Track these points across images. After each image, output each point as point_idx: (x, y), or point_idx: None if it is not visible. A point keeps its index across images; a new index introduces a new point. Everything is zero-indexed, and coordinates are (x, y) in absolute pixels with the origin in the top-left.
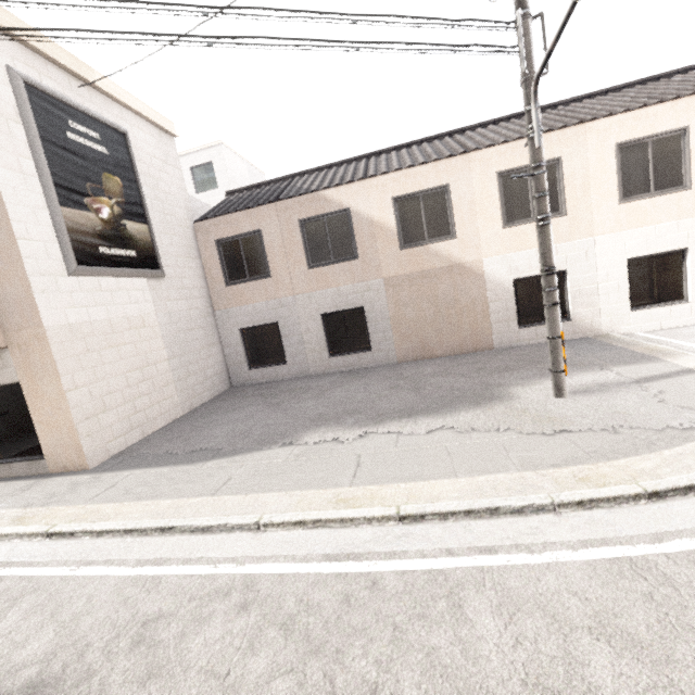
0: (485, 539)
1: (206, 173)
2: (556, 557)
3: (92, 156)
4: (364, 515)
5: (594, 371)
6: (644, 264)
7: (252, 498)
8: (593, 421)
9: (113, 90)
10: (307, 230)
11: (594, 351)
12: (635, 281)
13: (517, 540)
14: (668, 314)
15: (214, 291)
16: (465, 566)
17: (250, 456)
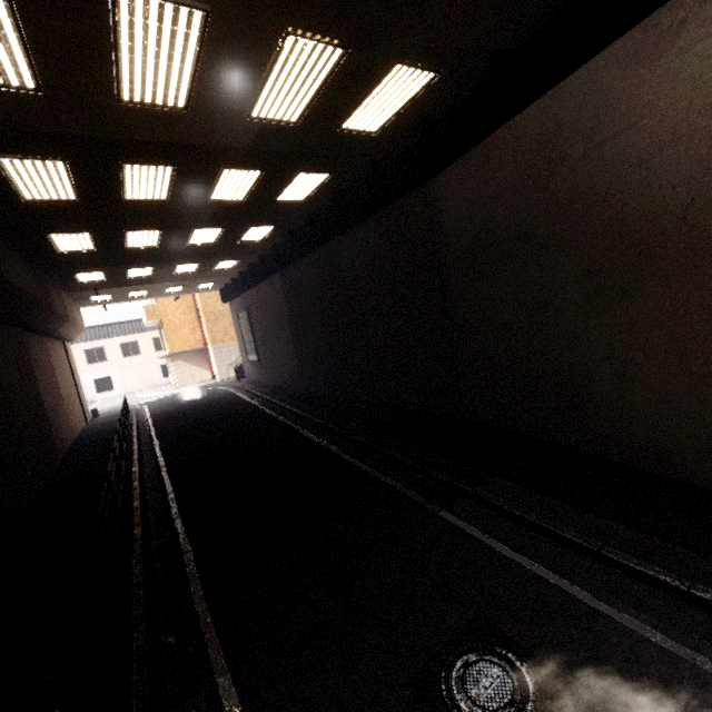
0: None
1: None
2: None
3: None
4: None
5: None
6: (100, 381)
7: None
8: None
9: None
10: None
11: None
12: (99, 385)
13: None
14: (109, 394)
15: None
16: None
17: None
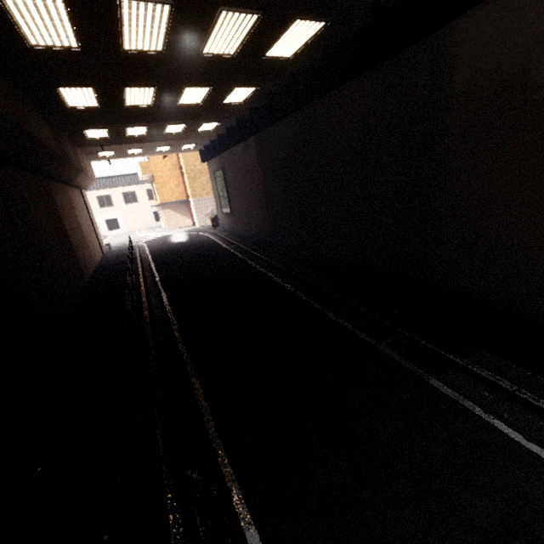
0: None
1: None
2: None
3: None
4: None
5: None
6: (110, 221)
7: None
8: None
9: None
10: None
11: None
12: (109, 225)
13: None
14: (117, 232)
15: None
16: None
17: None
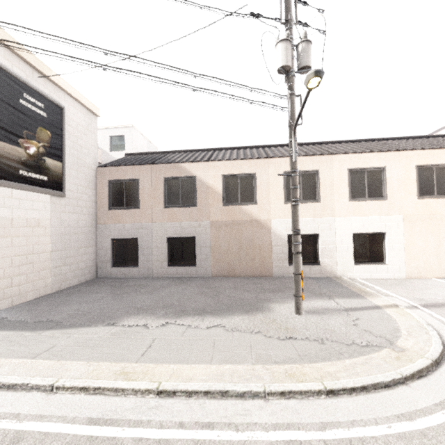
0: (211, 416)
1: (120, 141)
2: (252, 436)
3: (34, 116)
4: (133, 387)
5: (324, 300)
6: (362, 238)
7: (60, 364)
8: (312, 333)
9: (62, 83)
10: (168, 184)
11: (329, 286)
12: (357, 247)
13: (231, 419)
14: (375, 270)
15: (100, 211)
16: (186, 438)
17: (79, 330)
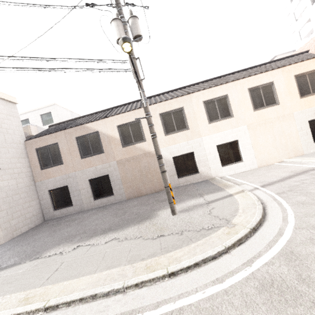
0: None
1: (48, 116)
2: None
3: None
4: (26, 310)
5: (196, 198)
6: (223, 147)
7: None
8: (177, 228)
9: None
10: (80, 141)
11: (204, 187)
12: (222, 154)
13: None
14: (236, 167)
15: (35, 173)
16: None
17: (10, 269)
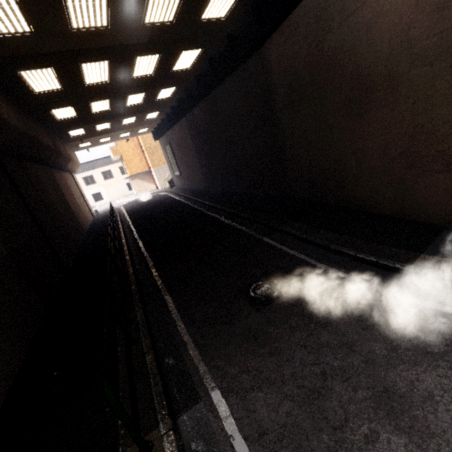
0: None
1: None
2: None
3: None
4: None
5: None
6: (95, 195)
7: None
8: None
9: None
10: None
11: None
12: (95, 198)
13: None
14: (101, 202)
15: None
16: None
17: None
